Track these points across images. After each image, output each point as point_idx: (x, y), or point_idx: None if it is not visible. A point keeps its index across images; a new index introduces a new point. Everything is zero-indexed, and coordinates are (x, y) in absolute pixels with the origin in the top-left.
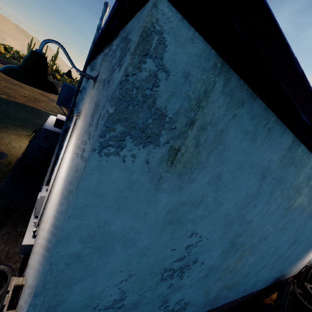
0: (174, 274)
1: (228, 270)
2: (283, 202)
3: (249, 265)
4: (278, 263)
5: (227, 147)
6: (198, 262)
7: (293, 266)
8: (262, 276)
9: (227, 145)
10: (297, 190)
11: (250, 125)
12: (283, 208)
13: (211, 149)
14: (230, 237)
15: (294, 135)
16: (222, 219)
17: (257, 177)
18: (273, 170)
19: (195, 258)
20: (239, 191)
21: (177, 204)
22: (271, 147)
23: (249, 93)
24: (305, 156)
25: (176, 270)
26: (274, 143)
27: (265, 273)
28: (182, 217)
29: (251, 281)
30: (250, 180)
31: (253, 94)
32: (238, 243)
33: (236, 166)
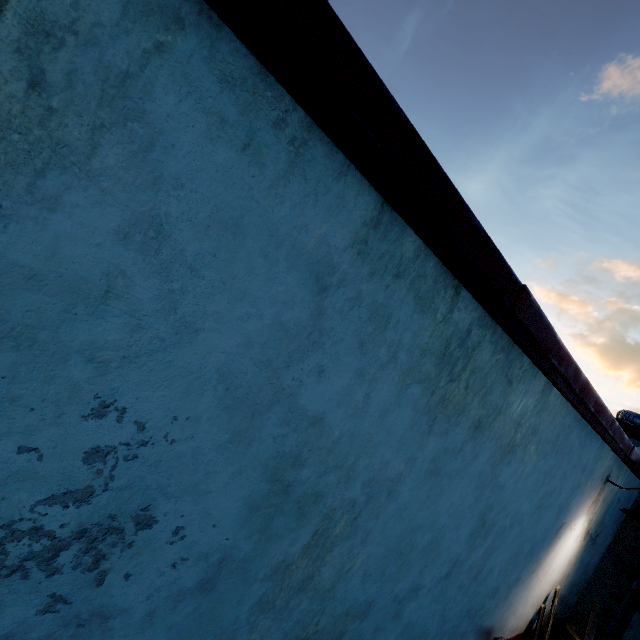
0: (59, 555)
1: (292, 579)
2: (409, 386)
3: (362, 577)
4: (456, 584)
5: (164, 139)
6: (160, 526)
7: (506, 605)
8: (417, 623)
9: (162, 131)
10: (438, 362)
11: (225, 101)
12: (417, 407)
13: (100, 121)
14: (262, 456)
15: (379, 194)
16: (212, 382)
17: (301, 279)
18: (346, 276)
19: (140, 507)
20: (249, 303)
21: (3, 271)
22: (317, 200)
23: (193, 1)
24: (430, 267)
25: (64, 539)
26: (323, 192)
27: (426, 613)
28: (39, 327)
29: (388, 635)
30: (278, 279)
31: (208, 12)
32: (299, 488)
33: (214, 215)
